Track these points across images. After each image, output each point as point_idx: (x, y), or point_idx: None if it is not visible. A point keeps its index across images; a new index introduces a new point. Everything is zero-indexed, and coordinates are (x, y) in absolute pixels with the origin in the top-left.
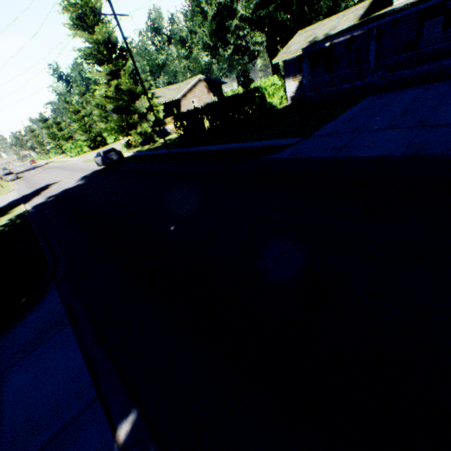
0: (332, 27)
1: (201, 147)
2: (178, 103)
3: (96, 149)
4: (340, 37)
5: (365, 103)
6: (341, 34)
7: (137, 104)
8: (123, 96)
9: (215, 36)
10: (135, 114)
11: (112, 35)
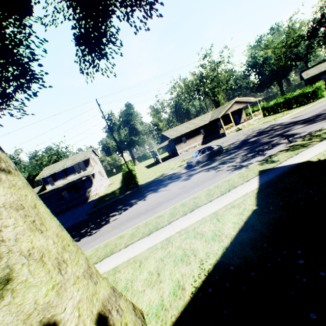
0: None
1: None
2: None
3: None
4: None
5: None
6: None
7: None
8: None
9: None
10: None
11: None
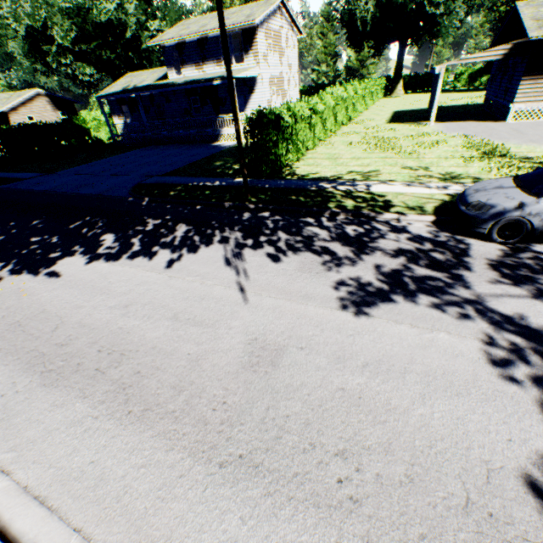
0: (143, 81)
1: None
2: (6, 116)
3: None
4: (119, 96)
5: (133, 152)
6: (119, 94)
7: None
8: None
9: (35, 56)
10: None
11: None
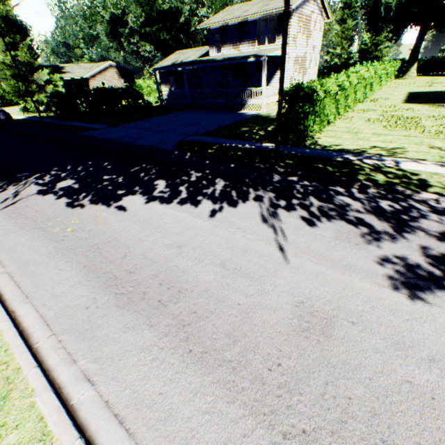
0: (188, 57)
1: (67, 122)
2: (87, 81)
3: (5, 107)
4: (170, 69)
5: (174, 114)
6: (170, 67)
7: (35, 76)
8: (21, 67)
9: (113, 37)
10: (34, 84)
11: (10, 13)
